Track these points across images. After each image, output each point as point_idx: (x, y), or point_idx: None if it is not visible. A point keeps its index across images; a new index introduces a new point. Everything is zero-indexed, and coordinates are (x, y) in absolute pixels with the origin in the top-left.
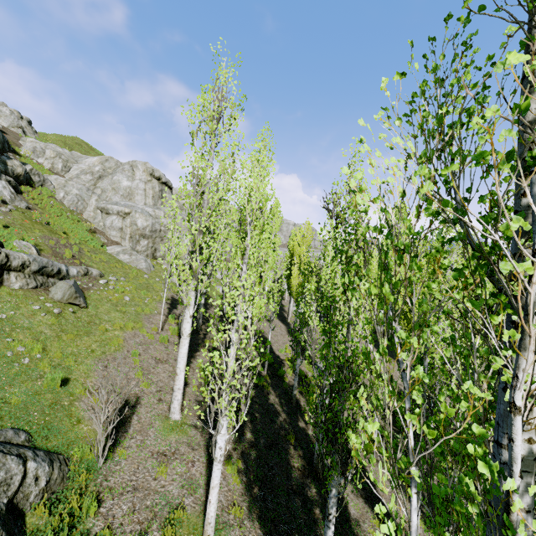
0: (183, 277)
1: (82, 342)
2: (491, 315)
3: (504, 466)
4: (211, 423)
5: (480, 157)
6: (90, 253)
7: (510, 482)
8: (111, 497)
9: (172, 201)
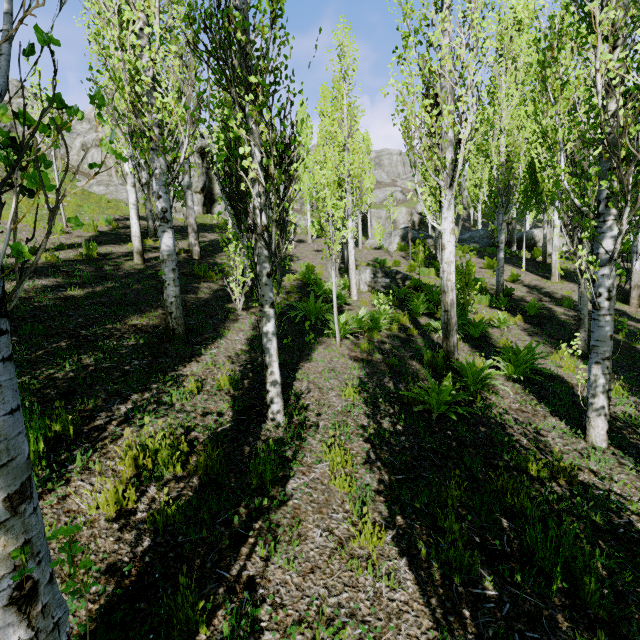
0: None
1: None
2: None
3: None
4: None
5: None
6: None
7: None
8: None
9: None
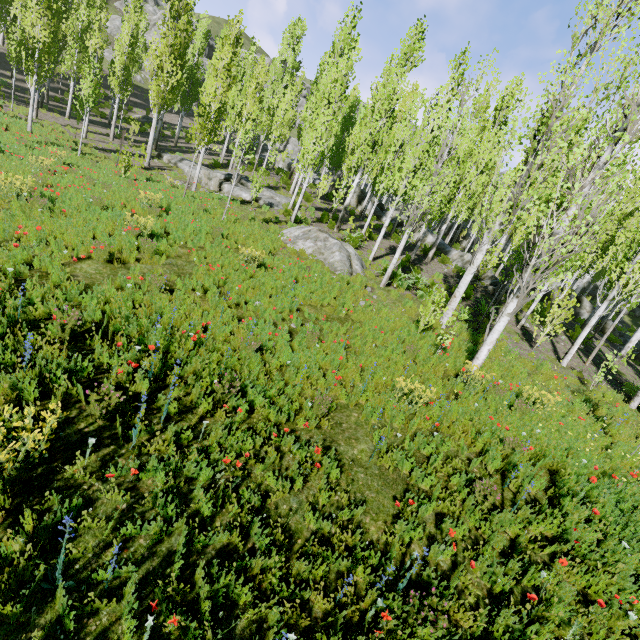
0: None
1: None
2: None
3: None
4: None
5: None
6: None
7: None
8: None
9: None
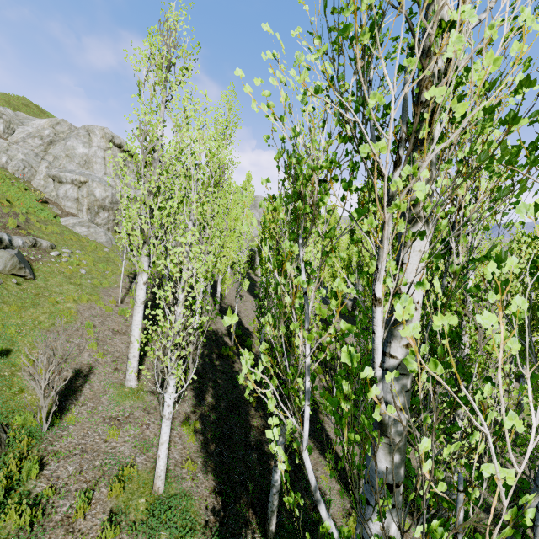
0: (135, 242)
1: (28, 313)
2: (381, 229)
3: (386, 372)
4: (158, 382)
5: (345, 31)
6: (39, 224)
7: (368, 370)
8: (56, 460)
9: (119, 159)
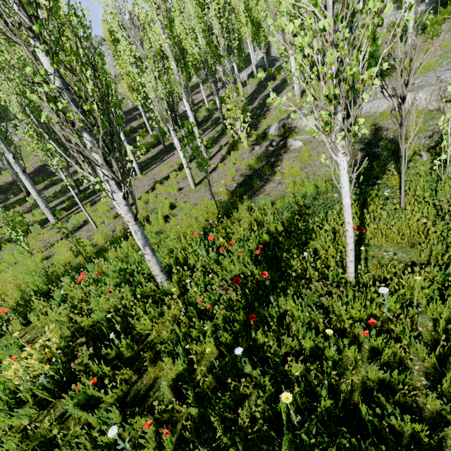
0: None
1: None
2: None
3: None
4: None
5: None
6: None
7: None
8: None
9: None
